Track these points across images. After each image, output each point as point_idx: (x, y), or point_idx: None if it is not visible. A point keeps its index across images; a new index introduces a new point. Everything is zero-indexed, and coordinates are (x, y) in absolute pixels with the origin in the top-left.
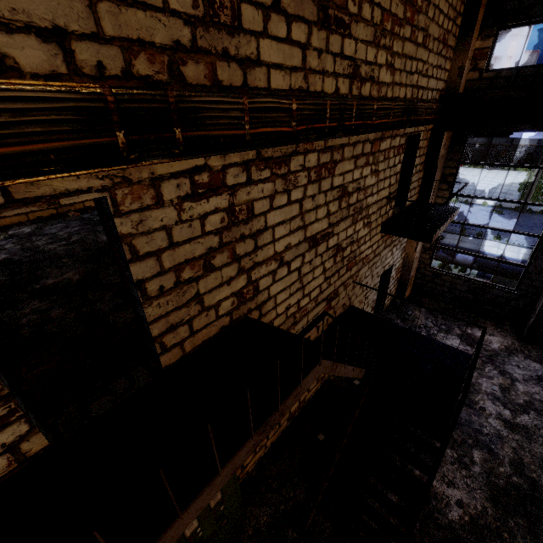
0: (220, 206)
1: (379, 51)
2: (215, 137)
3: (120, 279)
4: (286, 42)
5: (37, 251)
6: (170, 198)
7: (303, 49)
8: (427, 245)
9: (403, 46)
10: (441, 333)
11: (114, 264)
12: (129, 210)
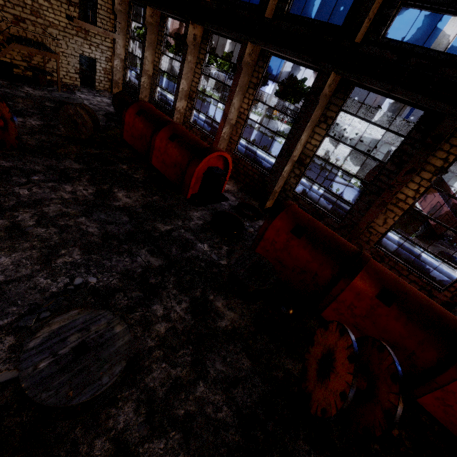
0: None
1: None
2: None
3: None
4: None
5: None
6: None
7: None
8: (125, 66)
9: None
10: (107, 99)
11: None
12: None
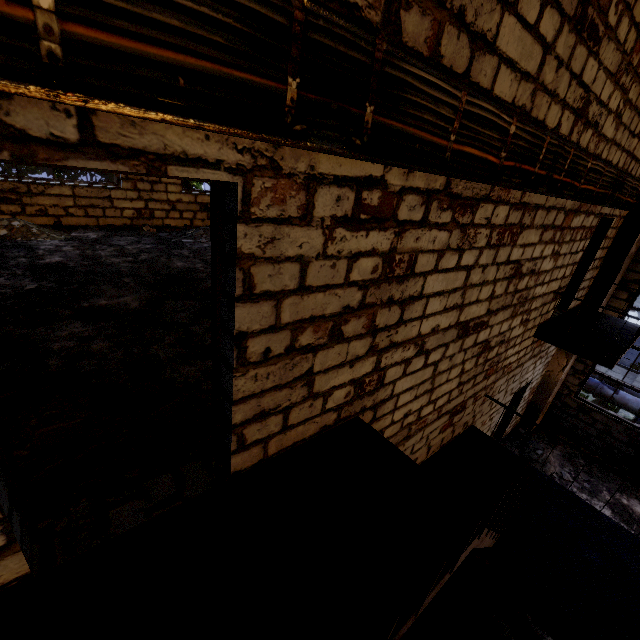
0: (378, 247)
1: (615, 91)
2: (412, 137)
3: (189, 320)
4: (531, 32)
5: (97, 262)
6: (321, 215)
7: (544, 51)
8: (578, 366)
9: (639, 94)
10: (583, 492)
11: (185, 298)
12: (262, 217)
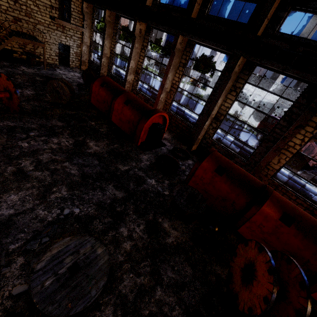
0: None
1: None
2: None
3: None
4: None
5: None
6: None
7: None
8: (90, 50)
9: None
10: (78, 73)
11: None
12: None
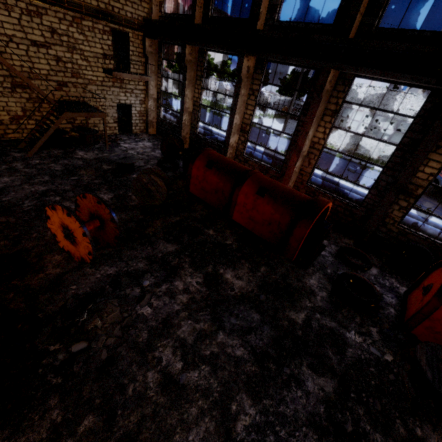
0: None
1: None
2: None
3: None
4: None
5: None
6: None
7: None
8: (158, 105)
9: None
10: (147, 142)
11: None
12: None
